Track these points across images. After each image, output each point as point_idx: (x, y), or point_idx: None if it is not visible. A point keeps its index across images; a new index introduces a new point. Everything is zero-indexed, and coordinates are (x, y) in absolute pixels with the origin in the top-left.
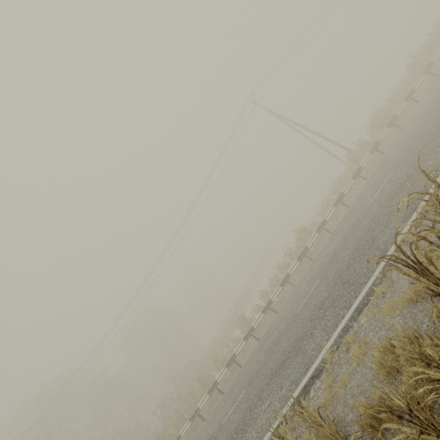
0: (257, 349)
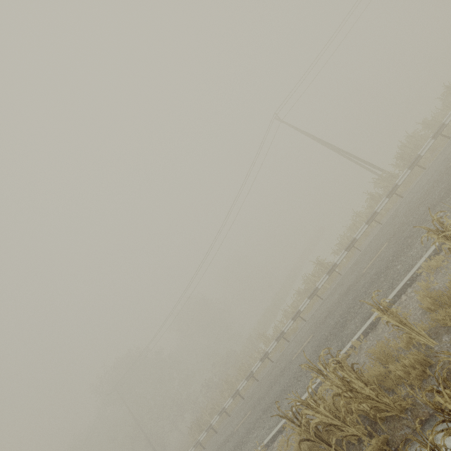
0: (268, 374)
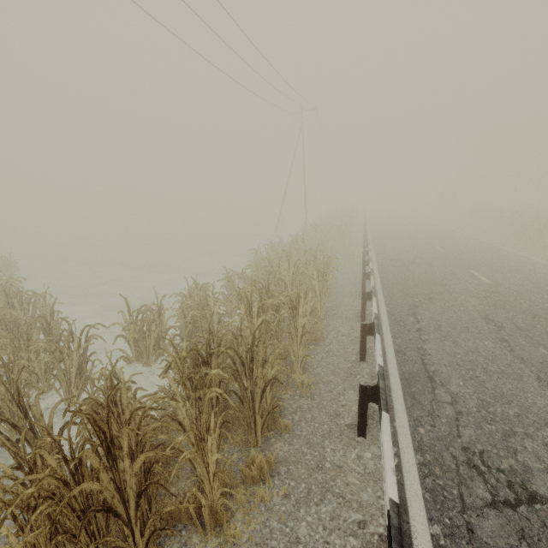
0: (401, 265)
